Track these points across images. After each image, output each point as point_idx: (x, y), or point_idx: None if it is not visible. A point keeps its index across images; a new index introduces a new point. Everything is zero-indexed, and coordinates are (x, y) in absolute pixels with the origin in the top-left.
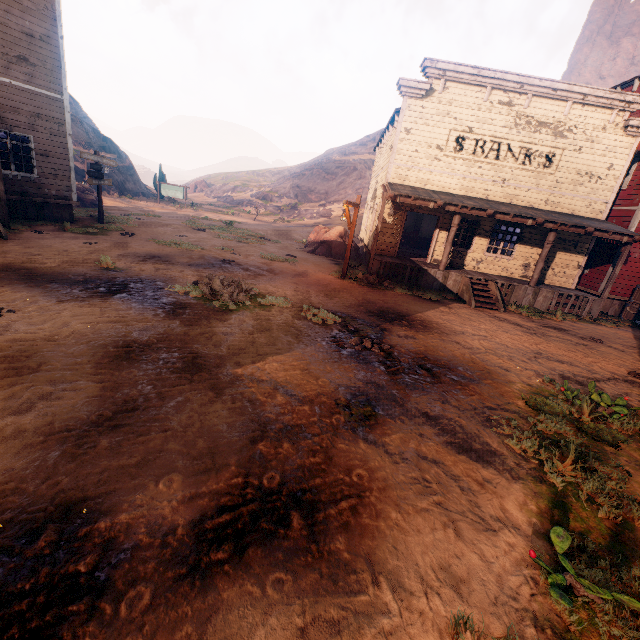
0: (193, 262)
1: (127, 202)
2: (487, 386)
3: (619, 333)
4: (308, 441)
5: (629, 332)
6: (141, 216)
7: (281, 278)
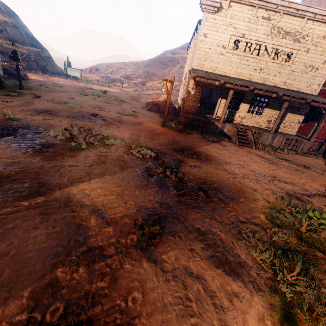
0: (71, 115)
1: (46, 78)
2: (241, 203)
3: (318, 162)
4: (102, 263)
5: (323, 161)
6: (50, 86)
7: (125, 126)
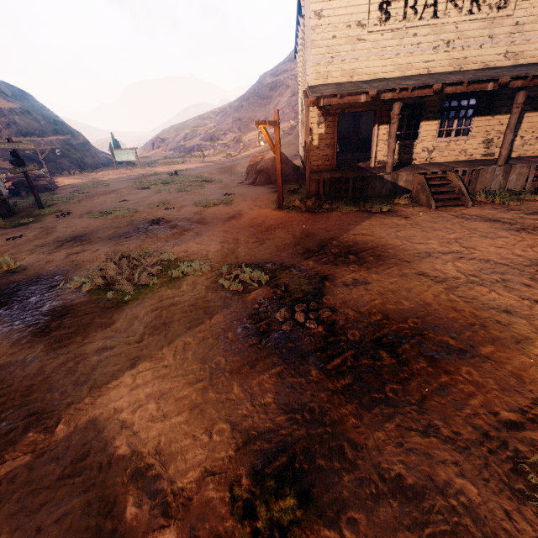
0: (117, 233)
1: (85, 177)
2: (489, 362)
3: None
4: None
5: None
6: (90, 189)
7: (210, 228)
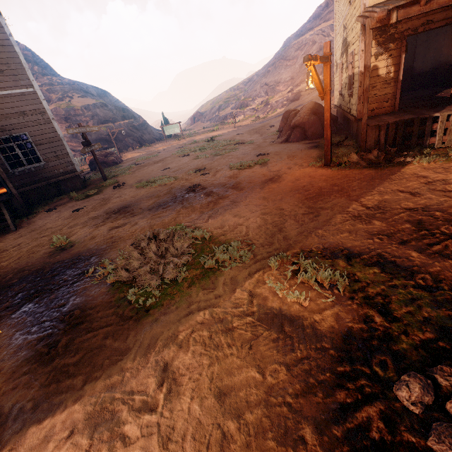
0: (156, 202)
1: (143, 150)
2: None
3: None
4: None
5: None
6: (144, 160)
7: (246, 194)
